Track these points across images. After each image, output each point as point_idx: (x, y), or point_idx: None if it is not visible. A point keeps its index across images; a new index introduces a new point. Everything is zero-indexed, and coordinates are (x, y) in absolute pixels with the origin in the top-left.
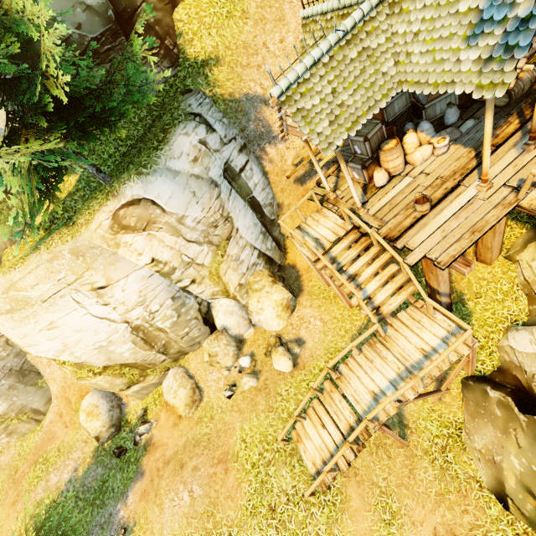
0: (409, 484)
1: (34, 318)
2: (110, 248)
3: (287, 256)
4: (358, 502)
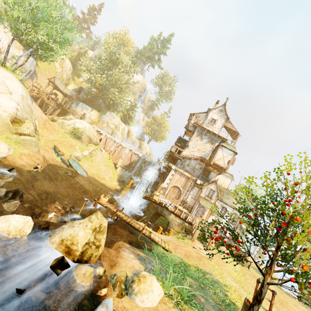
0: None
1: (1, 28)
2: (17, 47)
3: None
4: None
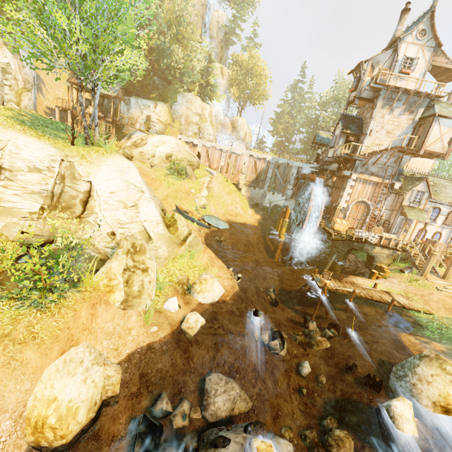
0: None
1: None
2: None
3: None
4: None
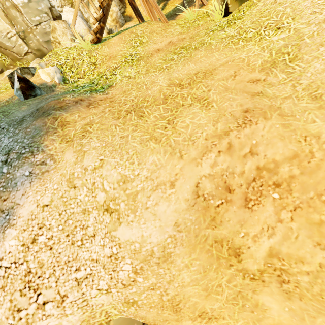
0: (160, 33)
1: None
2: None
3: (126, 10)
4: (117, 40)
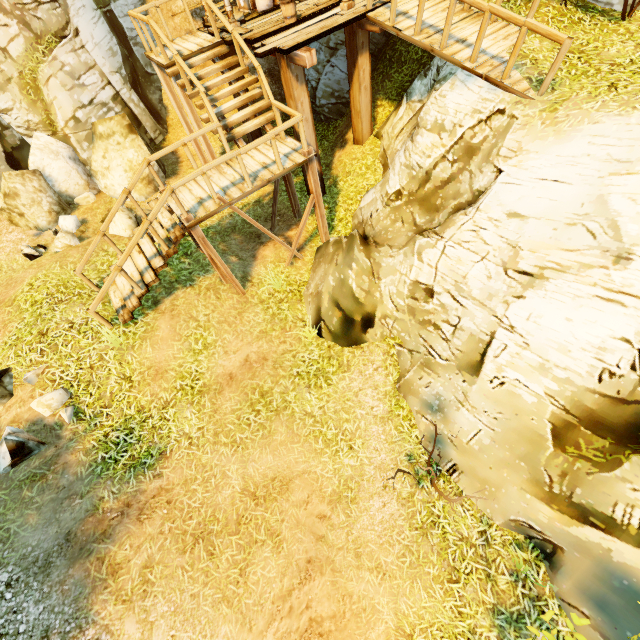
0: (234, 323)
1: None
2: None
3: (167, 137)
4: (167, 333)
